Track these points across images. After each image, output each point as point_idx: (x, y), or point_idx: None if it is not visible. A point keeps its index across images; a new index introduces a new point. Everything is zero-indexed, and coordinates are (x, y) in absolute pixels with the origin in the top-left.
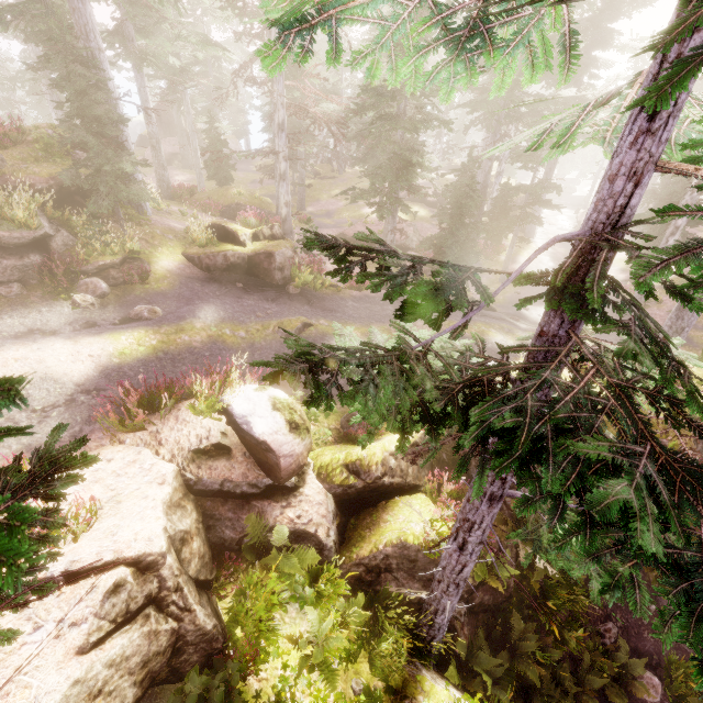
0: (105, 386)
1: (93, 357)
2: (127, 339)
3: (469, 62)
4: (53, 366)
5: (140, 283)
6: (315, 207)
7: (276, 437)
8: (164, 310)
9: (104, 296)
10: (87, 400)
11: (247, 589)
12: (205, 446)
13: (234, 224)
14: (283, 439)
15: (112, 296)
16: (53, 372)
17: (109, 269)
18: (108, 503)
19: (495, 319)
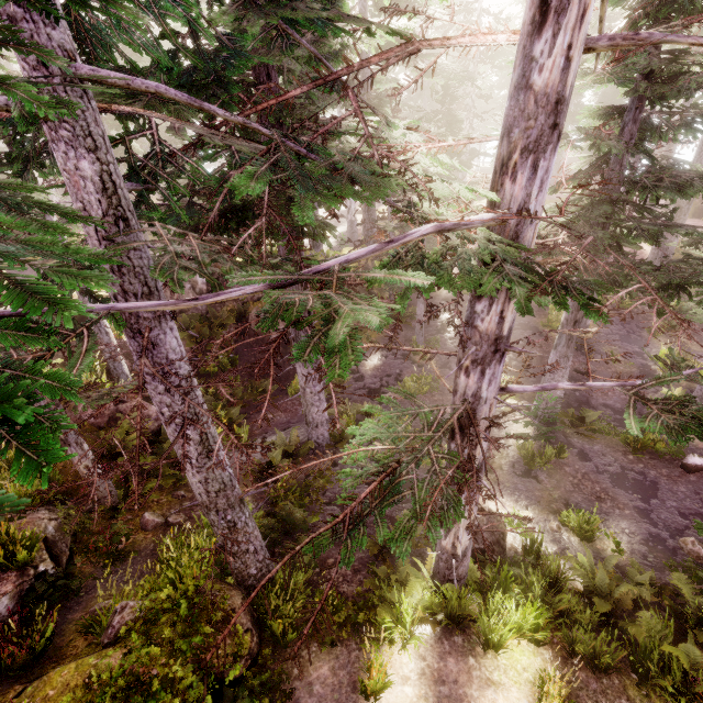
0: None
1: None
2: None
3: None
4: None
5: None
6: None
7: None
8: None
9: None
10: None
11: None
12: None
13: None
14: None
15: None
16: None
17: None
18: None
19: None
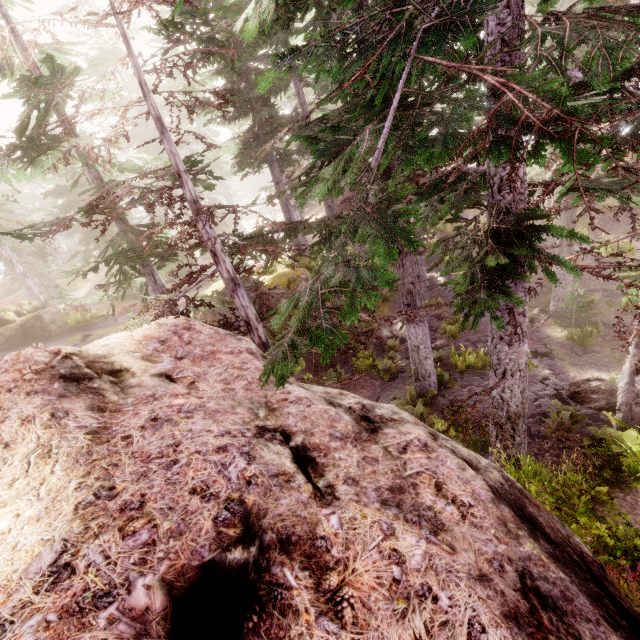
0: None
1: None
2: None
3: (41, 168)
4: None
5: None
6: (76, 294)
7: None
8: None
9: None
10: None
11: None
12: None
13: None
14: None
15: None
16: None
17: None
18: None
19: None
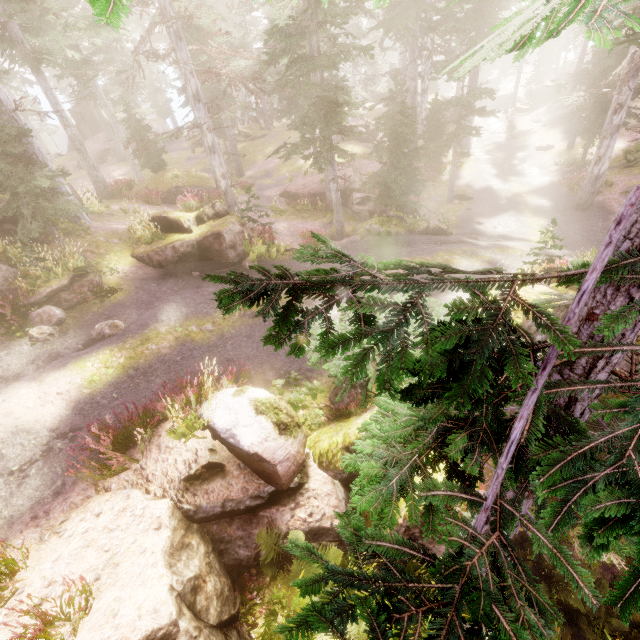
0: (81, 423)
1: (62, 394)
2: (94, 365)
3: None
4: (22, 416)
5: (95, 299)
6: (253, 169)
7: (266, 445)
8: (125, 321)
9: (61, 322)
10: (64, 445)
11: (276, 610)
12: (196, 470)
13: (175, 212)
14: (275, 445)
15: (70, 319)
16: (23, 423)
17: (58, 293)
18: (104, 570)
19: (455, 243)
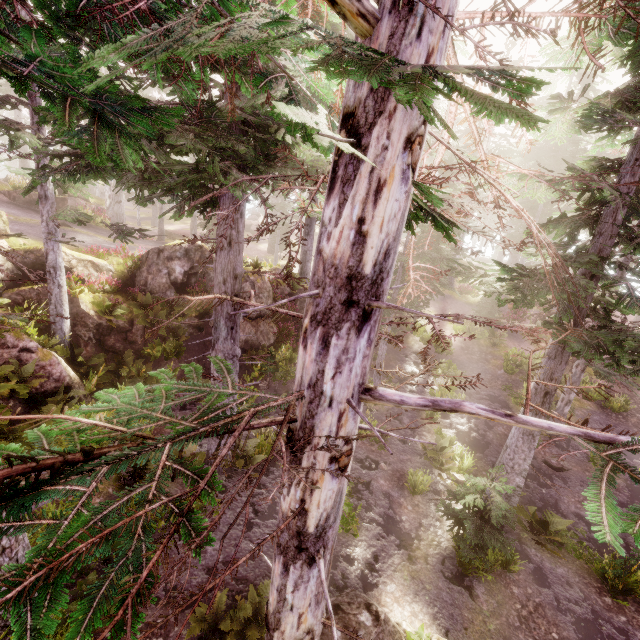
0: None
1: None
2: None
3: None
4: None
5: None
6: (167, 227)
7: None
8: None
9: None
10: None
11: None
12: None
13: None
14: None
15: None
16: None
17: None
18: None
19: None
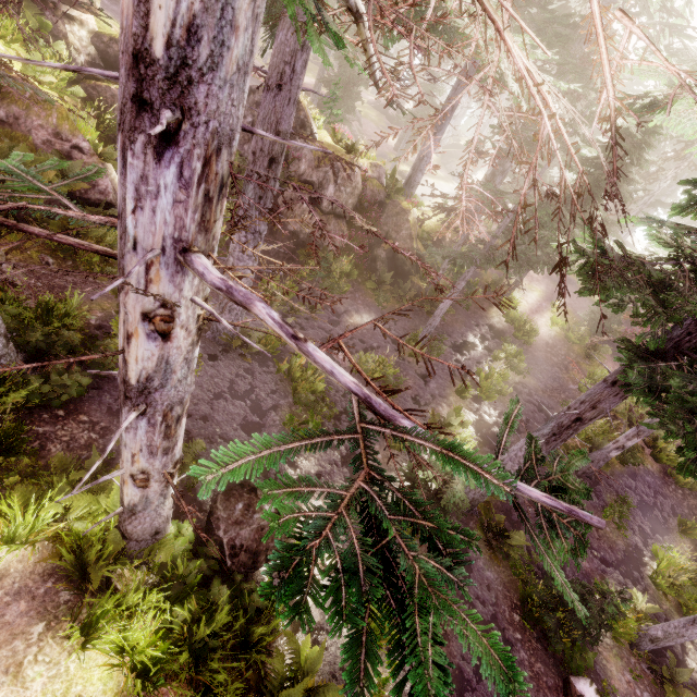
0: None
1: None
2: None
3: None
4: None
5: None
6: None
7: None
8: None
9: None
10: None
11: (8, 21)
12: None
13: None
14: None
15: None
16: None
17: None
18: None
19: None
